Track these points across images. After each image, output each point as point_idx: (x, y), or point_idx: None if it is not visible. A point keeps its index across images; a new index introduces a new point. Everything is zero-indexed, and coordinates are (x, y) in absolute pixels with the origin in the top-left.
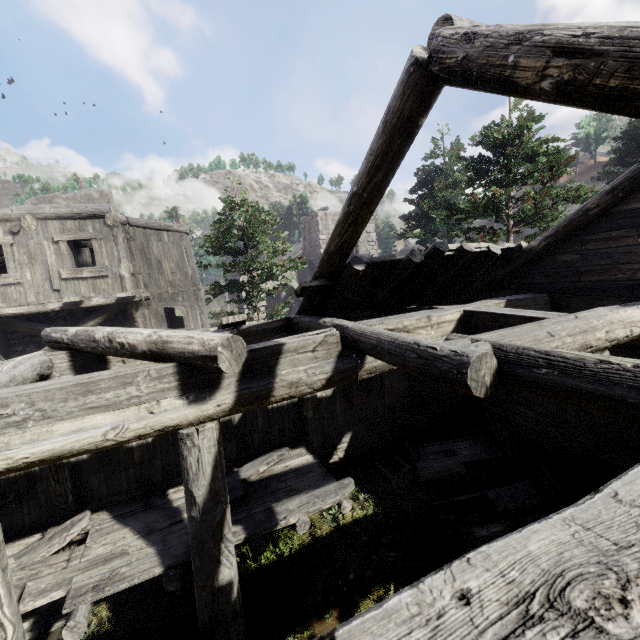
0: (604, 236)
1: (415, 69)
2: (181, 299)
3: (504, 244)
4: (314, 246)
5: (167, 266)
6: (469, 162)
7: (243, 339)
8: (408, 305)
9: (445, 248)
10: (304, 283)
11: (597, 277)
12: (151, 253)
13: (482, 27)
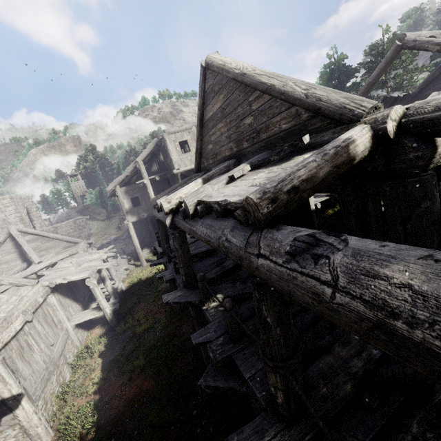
0: (440, 82)
1: (397, 47)
2: None
3: (402, 94)
4: None
5: None
6: (364, 65)
7: None
8: None
9: (388, 96)
10: None
11: None
12: None
13: (417, 38)
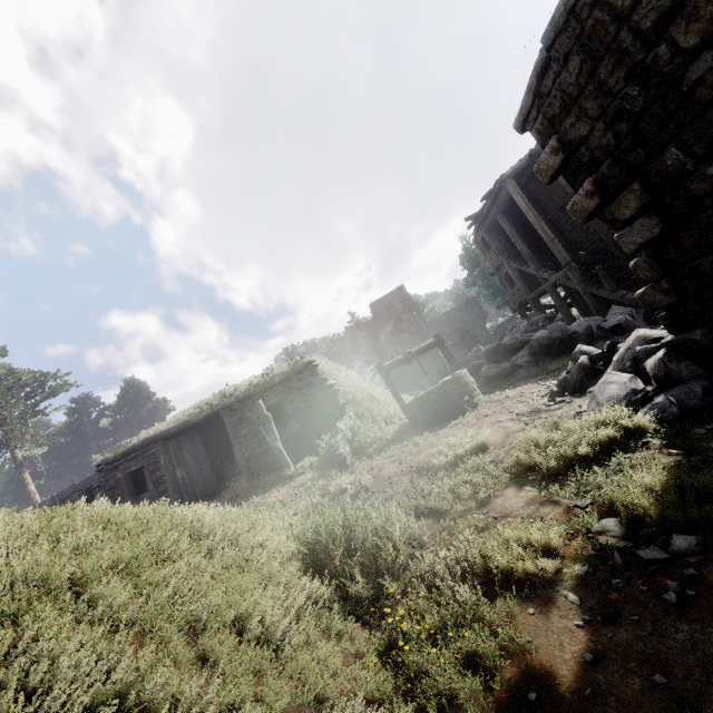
0: None
1: None
2: None
3: None
4: None
5: None
6: None
7: None
8: None
9: None
10: None
11: None
12: None
13: None
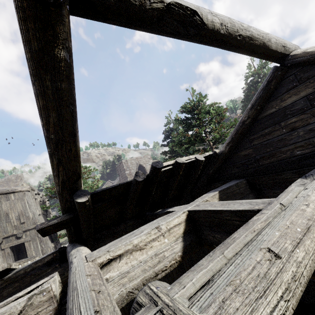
0: (261, 134)
1: None
2: (24, 236)
3: (205, 153)
4: (124, 177)
5: (13, 216)
6: (181, 120)
7: (9, 287)
8: (160, 207)
9: (160, 165)
10: (41, 225)
11: (269, 160)
12: (0, 210)
13: None
